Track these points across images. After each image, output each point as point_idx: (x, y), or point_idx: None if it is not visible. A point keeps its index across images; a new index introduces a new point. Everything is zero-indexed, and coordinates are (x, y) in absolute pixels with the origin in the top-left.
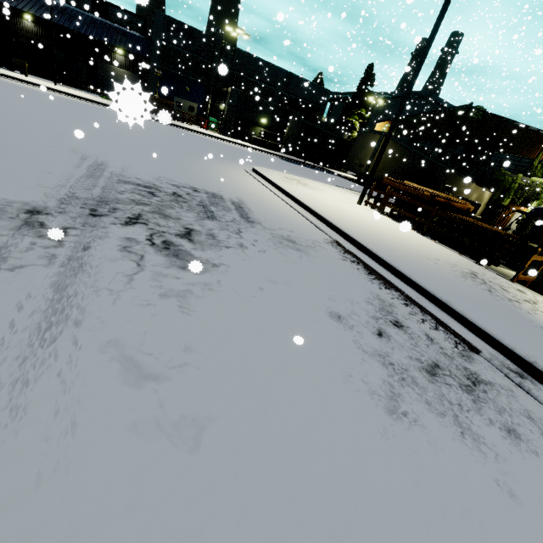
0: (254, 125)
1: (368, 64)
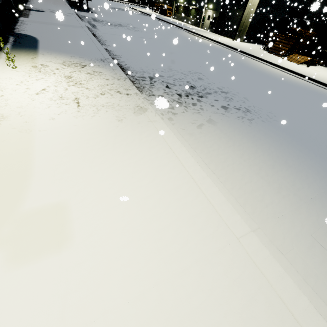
0: None
1: None
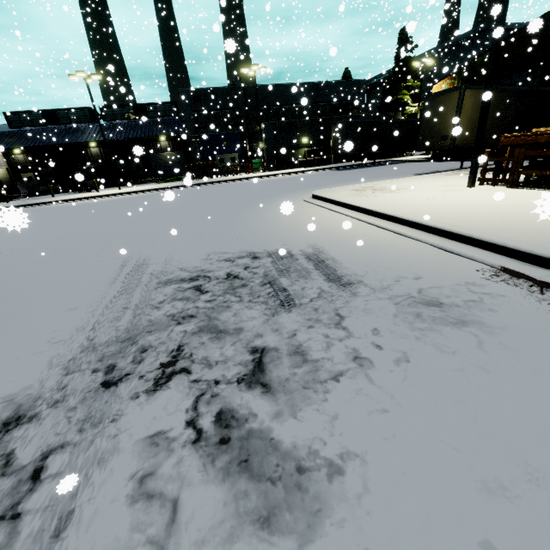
0: (296, 148)
1: (399, 31)
